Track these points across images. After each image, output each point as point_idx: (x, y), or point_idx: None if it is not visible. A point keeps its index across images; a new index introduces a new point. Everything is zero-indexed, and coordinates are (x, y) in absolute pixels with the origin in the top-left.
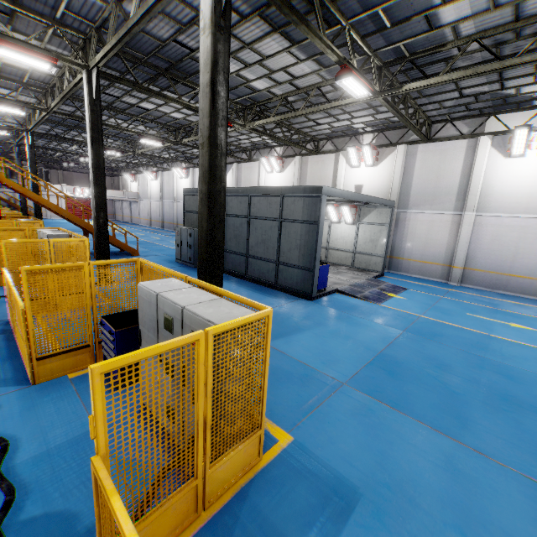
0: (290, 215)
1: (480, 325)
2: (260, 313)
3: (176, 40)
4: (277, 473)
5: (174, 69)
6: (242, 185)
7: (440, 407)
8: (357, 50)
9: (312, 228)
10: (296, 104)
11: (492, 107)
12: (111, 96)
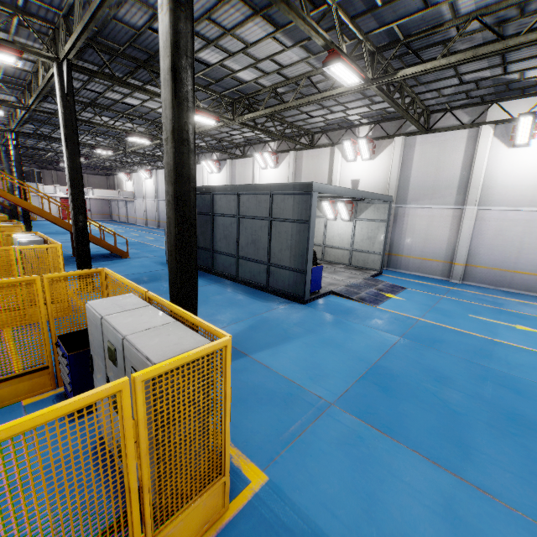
0: (280, 214)
1: (483, 329)
2: (213, 344)
3: (152, 28)
4: (244, 528)
5: (153, 60)
6: (237, 182)
7: (439, 431)
8: (347, 34)
9: (303, 228)
10: (287, 96)
11: (494, 94)
12: (93, 92)
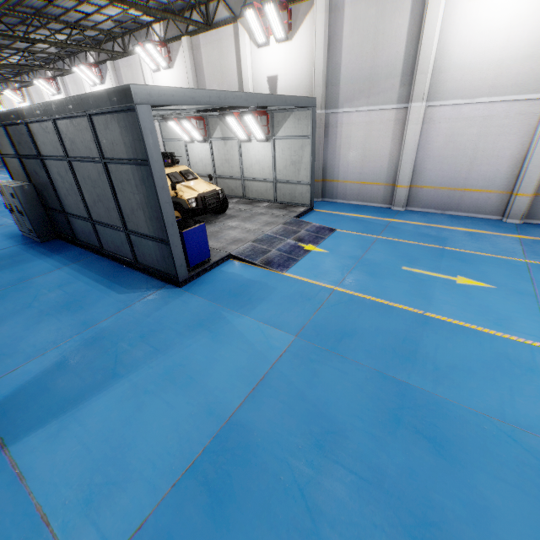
0: (111, 150)
1: (415, 293)
2: None
3: None
4: None
5: None
6: None
7: None
8: None
9: (145, 173)
10: None
11: None
12: None
